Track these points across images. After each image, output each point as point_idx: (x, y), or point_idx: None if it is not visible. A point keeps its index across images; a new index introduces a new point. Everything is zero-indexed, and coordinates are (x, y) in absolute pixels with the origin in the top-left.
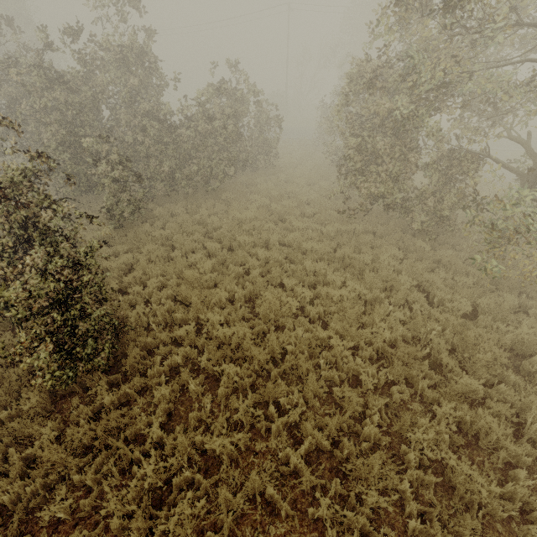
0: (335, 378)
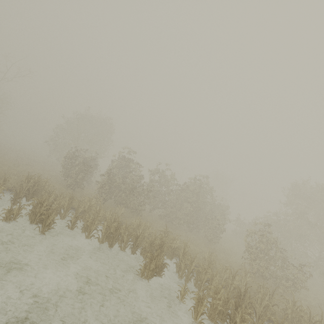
0: None
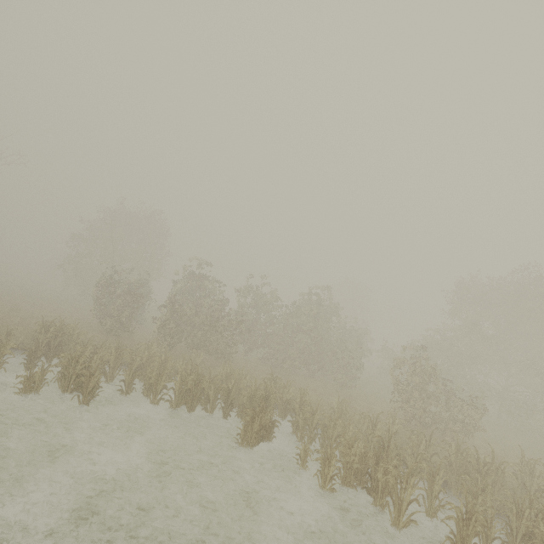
0: None
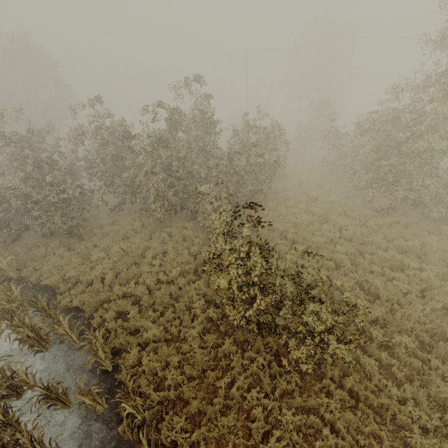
0: None
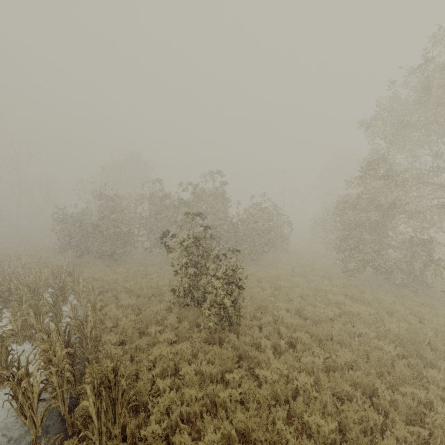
0: (368, 352)
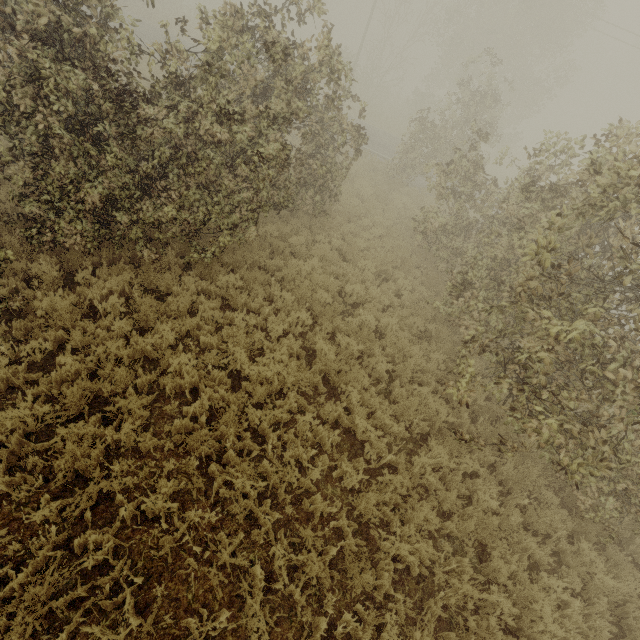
0: None
